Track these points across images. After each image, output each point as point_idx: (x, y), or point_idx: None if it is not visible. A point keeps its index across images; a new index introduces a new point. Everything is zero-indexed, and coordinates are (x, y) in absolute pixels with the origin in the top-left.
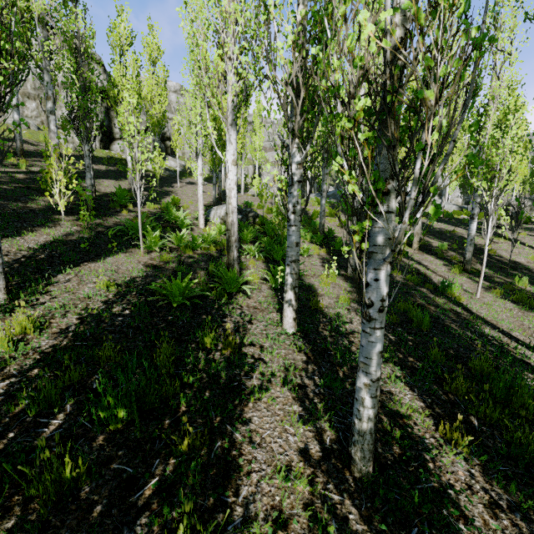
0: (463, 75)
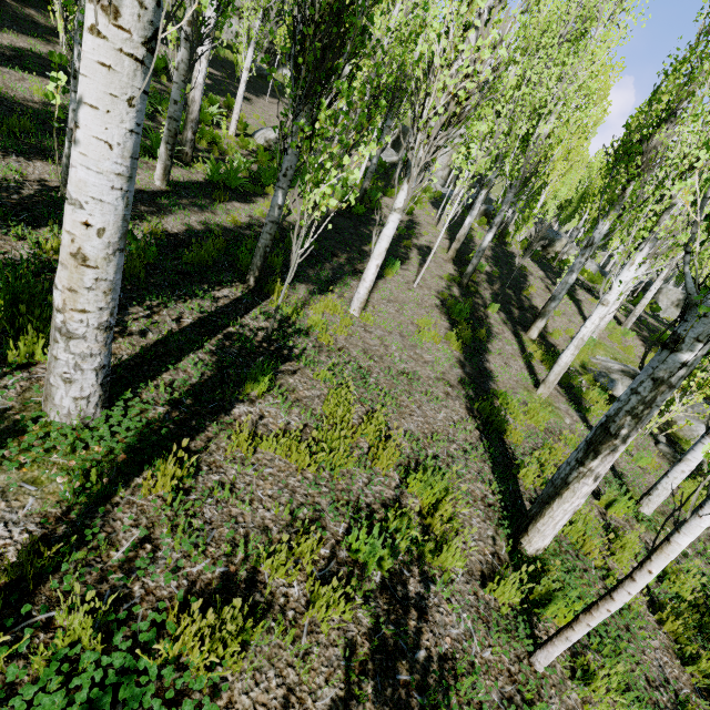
0: None
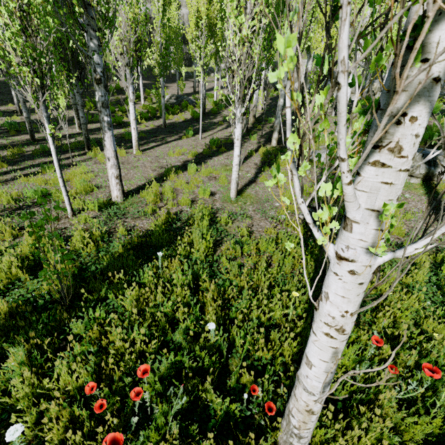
0: None
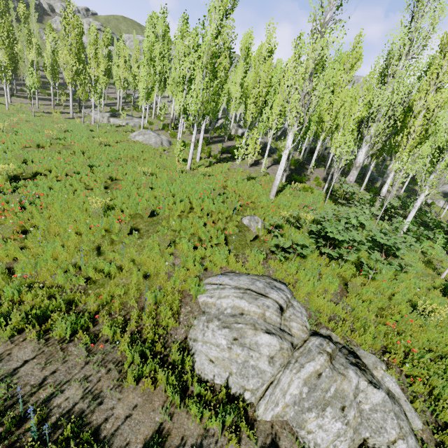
0: None
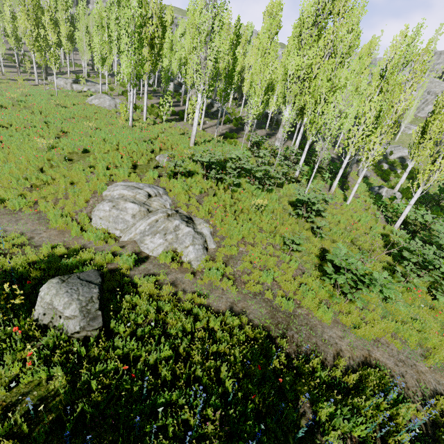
0: None
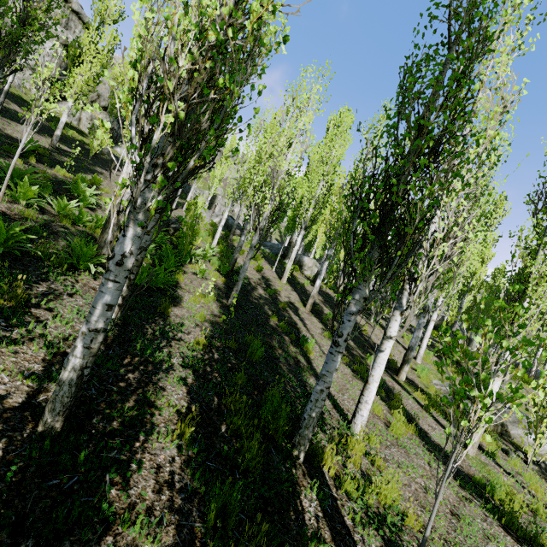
0: (207, 89)
